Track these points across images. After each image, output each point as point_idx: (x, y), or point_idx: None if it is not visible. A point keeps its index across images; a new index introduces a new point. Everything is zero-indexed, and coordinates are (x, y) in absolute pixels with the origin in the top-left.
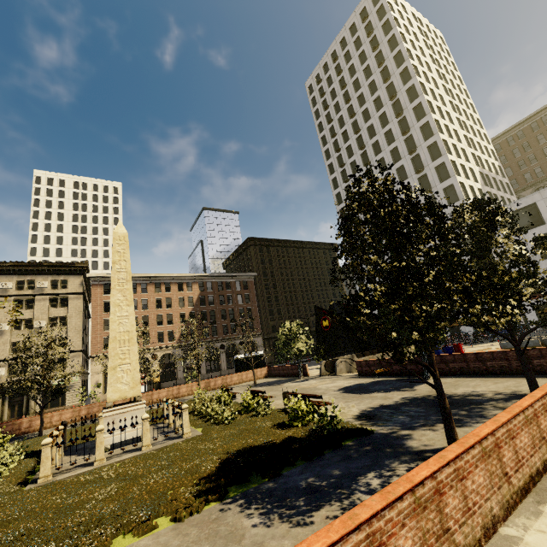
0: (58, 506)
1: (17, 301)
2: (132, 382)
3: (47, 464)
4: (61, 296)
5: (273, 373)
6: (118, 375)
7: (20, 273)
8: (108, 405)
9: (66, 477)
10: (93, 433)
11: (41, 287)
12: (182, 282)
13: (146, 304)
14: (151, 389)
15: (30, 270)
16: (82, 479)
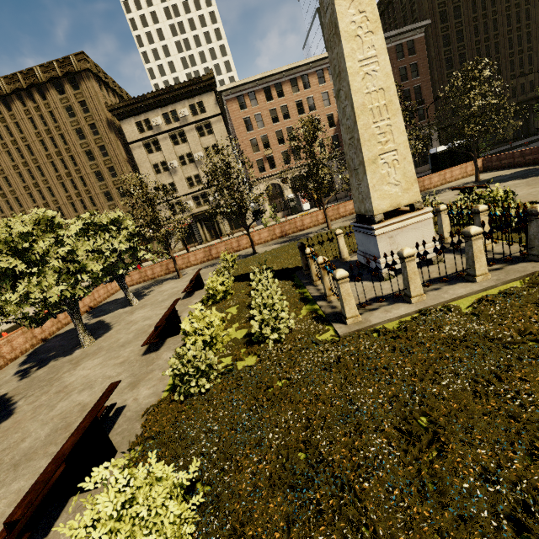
0: (511, 412)
1: (172, 137)
2: (404, 181)
3: (350, 302)
4: (204, 122)
5: (497, 164)
6: (381, 172)
7: (161, 105)
8: (377, 219)
9: (385, 320)
10: (318, 252)
11: (184, 117)
12: (321, 69)
13: (286, 112)
14: (313, 206)
15: (167, 99)
16: (442, 334)
